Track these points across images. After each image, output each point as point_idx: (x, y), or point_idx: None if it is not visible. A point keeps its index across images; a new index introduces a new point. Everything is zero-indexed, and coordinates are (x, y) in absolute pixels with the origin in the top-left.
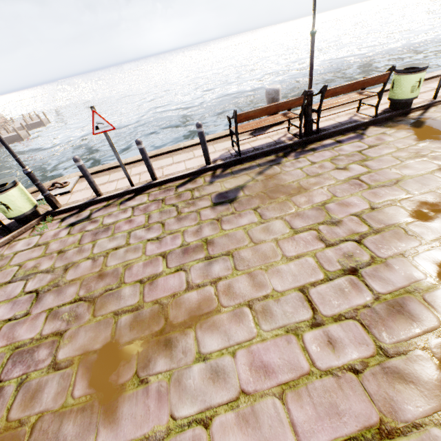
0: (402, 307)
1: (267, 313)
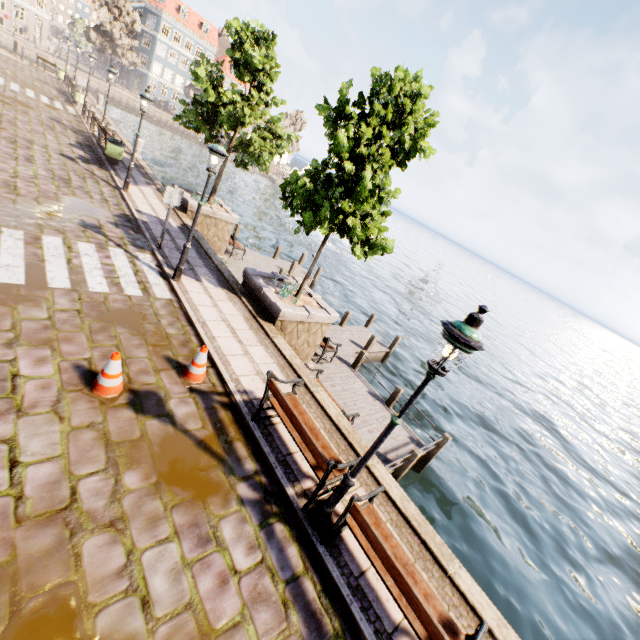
0: None
1: None
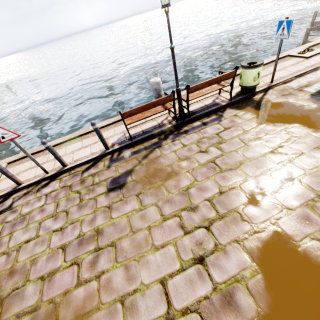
0: (231, 297)
1: (134, 309)
